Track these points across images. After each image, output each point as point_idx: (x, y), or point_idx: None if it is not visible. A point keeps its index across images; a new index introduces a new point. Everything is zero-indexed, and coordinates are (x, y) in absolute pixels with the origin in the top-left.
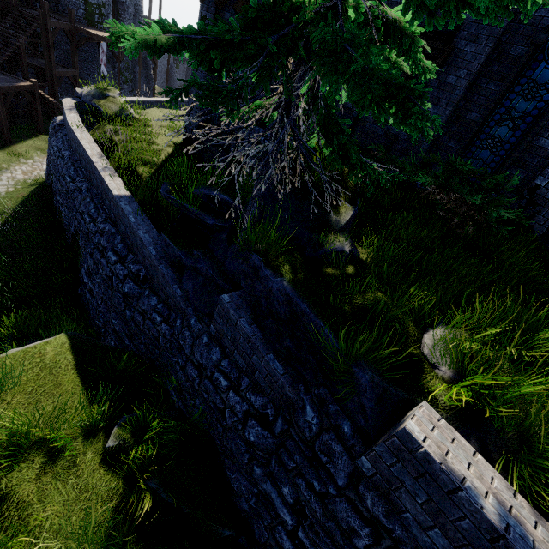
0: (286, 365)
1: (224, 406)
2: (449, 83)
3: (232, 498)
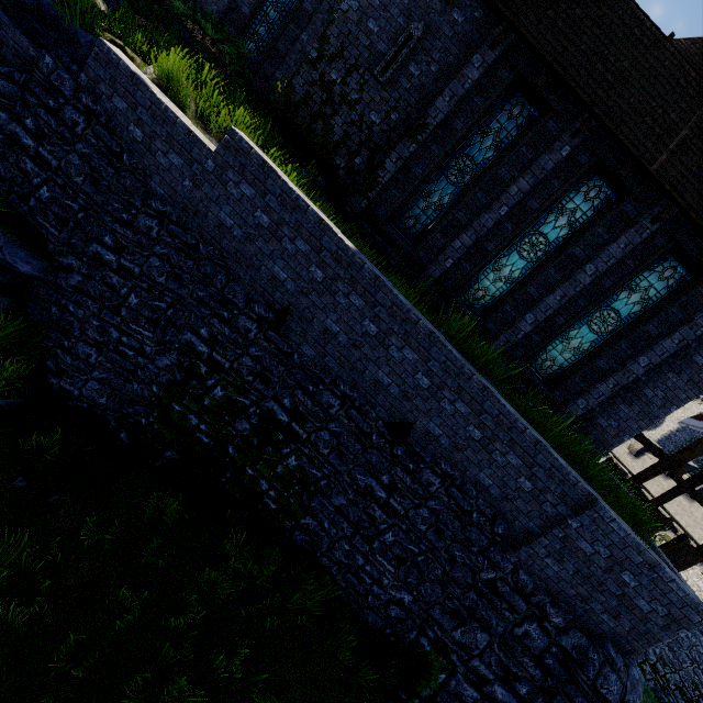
0: (32, 43)
1: None
2: None
3: None
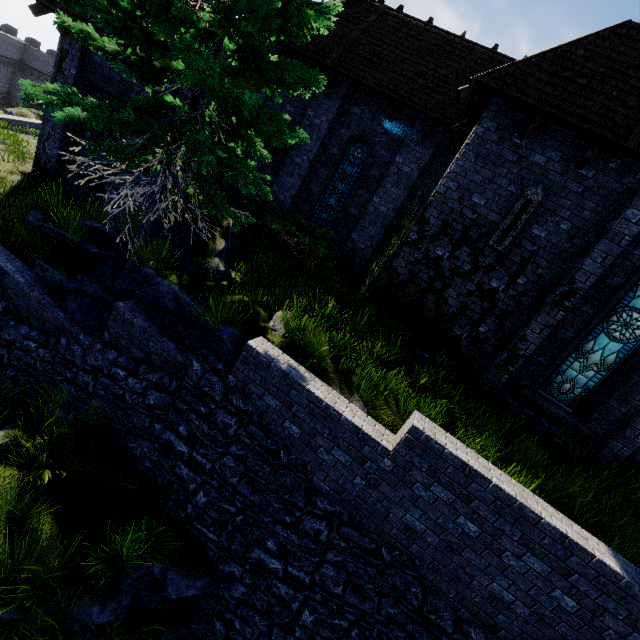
0: (177, 344)
1: (123, 391)
2: (298, 163)
3: (135, 466)
